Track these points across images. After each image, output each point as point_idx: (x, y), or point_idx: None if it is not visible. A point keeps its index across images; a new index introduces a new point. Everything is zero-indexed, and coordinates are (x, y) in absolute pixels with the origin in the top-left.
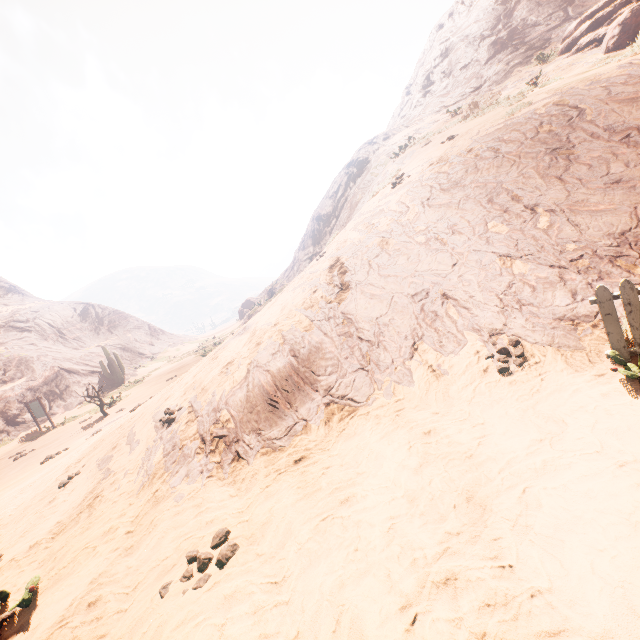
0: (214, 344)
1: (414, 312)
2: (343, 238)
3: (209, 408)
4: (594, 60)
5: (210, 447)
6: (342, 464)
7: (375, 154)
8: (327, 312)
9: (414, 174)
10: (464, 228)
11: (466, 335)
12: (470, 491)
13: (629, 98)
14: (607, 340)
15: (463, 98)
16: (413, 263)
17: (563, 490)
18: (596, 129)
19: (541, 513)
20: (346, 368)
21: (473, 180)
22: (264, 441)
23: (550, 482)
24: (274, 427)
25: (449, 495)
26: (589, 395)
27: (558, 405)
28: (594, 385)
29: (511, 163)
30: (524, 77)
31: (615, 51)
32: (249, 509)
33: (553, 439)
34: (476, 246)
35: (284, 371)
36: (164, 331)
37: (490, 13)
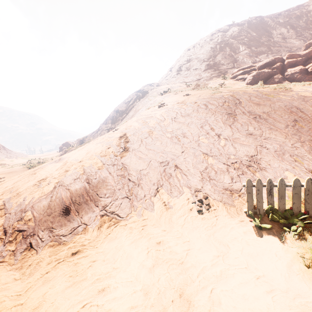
0: (38, 162)
1: (160, 171)
2: (130, 124)
3: (18, 208)
4: (242, 85)
5: (9, 238)
6: (104, 259)
7: (151, 90)
8: (113, 161)
9: (169, 105)
10: (189, 136)
11: (184, 189)
12: (182, 289)
13: (257, 103)
14: (244, 203)
15: (192, 81)
16: (163, 146)
17: (231, 292)
18: (245, 111)
19: (221, 309)
20: (118, 195)
21: (196, 115)
22: (53, 236)
23: (224, 286)
24: (63, 227)
25: (169, 291)
26: (238, 231)
27: (225, 235)
28: (239, 226)
29: (212, 113)
30: (217, 82)
31: (249, 85)
32: (27, 292)
33: (224, 256)
34: (193, 146)
35: (79, 191)
36: (5, 147)
37: (208, 53)
